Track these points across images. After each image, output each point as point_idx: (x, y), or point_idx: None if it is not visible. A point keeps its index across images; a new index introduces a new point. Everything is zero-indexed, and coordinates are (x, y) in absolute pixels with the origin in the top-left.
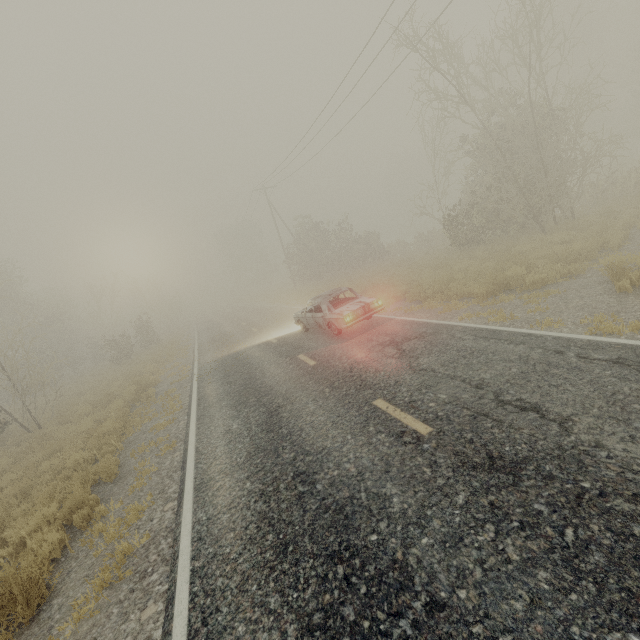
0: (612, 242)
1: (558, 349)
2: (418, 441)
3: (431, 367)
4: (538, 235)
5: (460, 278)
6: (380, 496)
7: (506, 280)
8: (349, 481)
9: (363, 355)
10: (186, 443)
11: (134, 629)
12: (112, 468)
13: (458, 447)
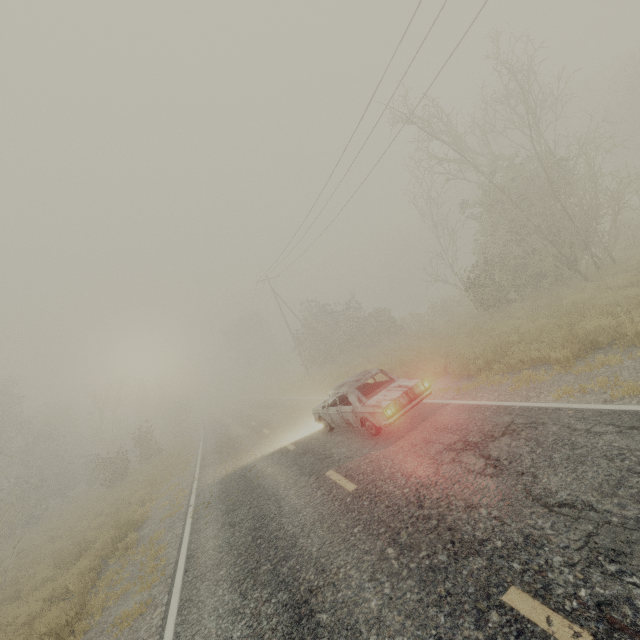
0: None
1: None
2: None
3: (579, 498)
4: (584, 283)
5: (515, 341)
6: None
7: (589, 336)
8: None
9: (429, 470)
10: None
11: None
12: None
13: None
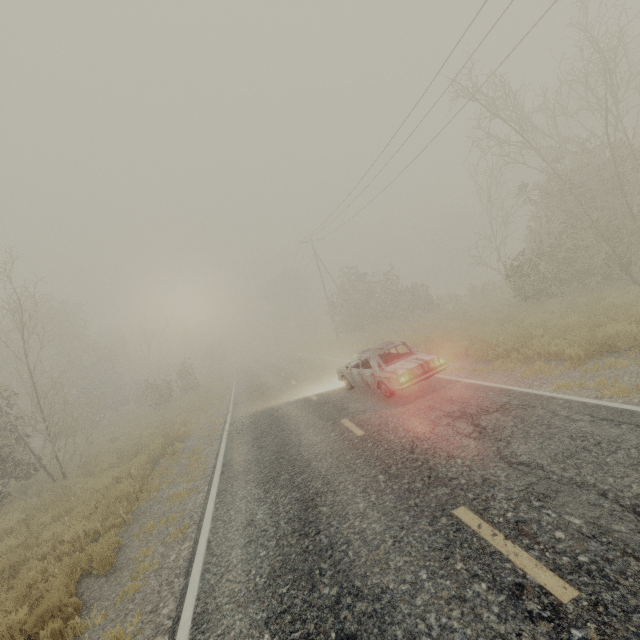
0: None
1: None
2: (557, 617)
3: (535, 461)
4: (631, 287)
5: (539, 335)
6: None
7: (609, 339)
8: None
9: (426, 429)
10: (199, 530)
11: None
12: (108, 555)
13: None
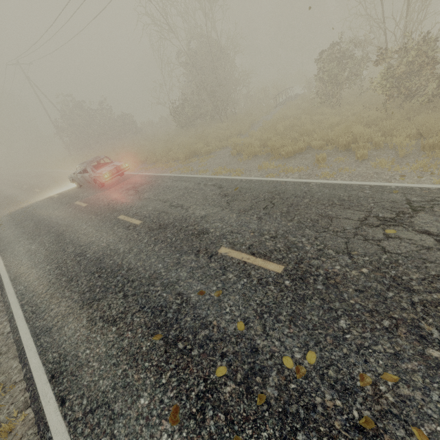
0: (242, 130)
1: (199, 182)
2: (135, 227)
3: (149, 197)
4: (218, 123)
5: (176, 149)
6: (116, 249)
7: (195, 150)
8: (103, 249)
9: (116, 196)
10: None
11: None
12: None
13: (150, 225)
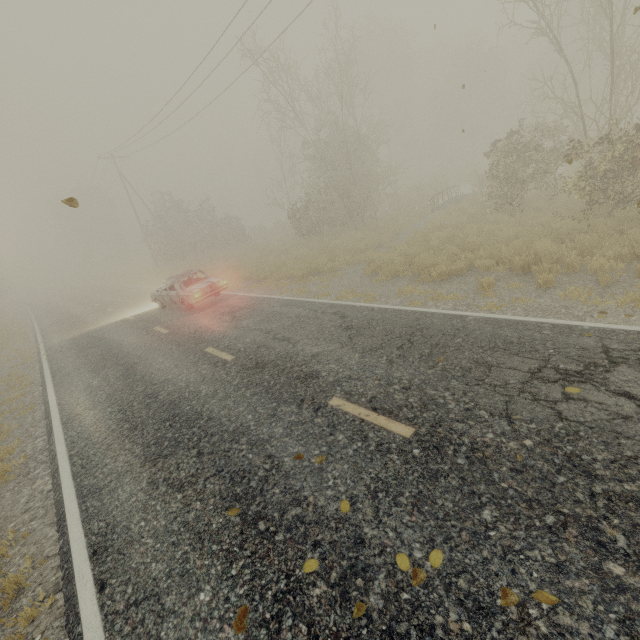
0: (383, 241)
1: (316, 309)
2: (225, 364)
3: (248, 325)
4: (352, 231)
5: (291, 263)
6: (196, 392)
7: (316, 266)
8: (180, 390)
9: (207, 322)
10: (46, 403)
11: (29, 493)
12: None
13: (244, 362)
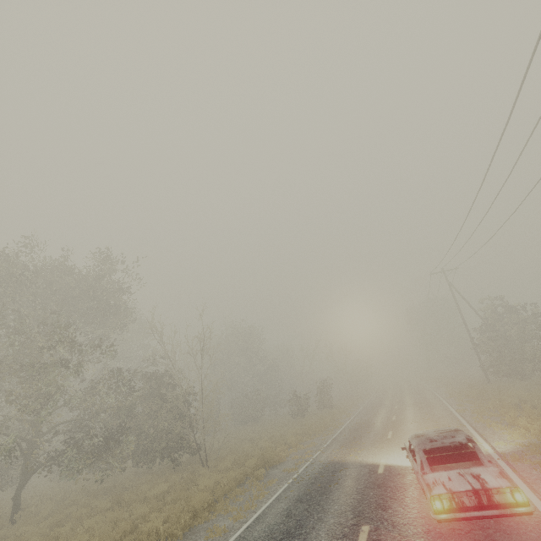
0: None
1: None
2: None
3: None
4: None
5: None
6: None
7: None
8: None
9: None
10: None
11: None
12: None
13: None
